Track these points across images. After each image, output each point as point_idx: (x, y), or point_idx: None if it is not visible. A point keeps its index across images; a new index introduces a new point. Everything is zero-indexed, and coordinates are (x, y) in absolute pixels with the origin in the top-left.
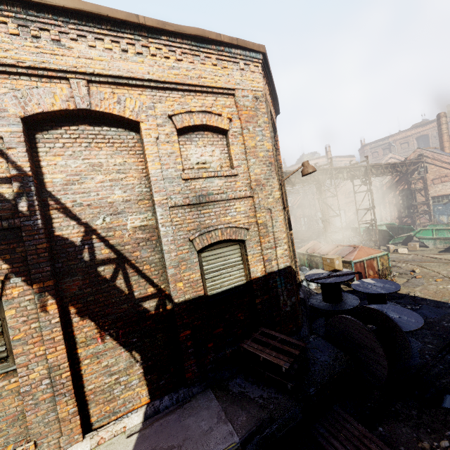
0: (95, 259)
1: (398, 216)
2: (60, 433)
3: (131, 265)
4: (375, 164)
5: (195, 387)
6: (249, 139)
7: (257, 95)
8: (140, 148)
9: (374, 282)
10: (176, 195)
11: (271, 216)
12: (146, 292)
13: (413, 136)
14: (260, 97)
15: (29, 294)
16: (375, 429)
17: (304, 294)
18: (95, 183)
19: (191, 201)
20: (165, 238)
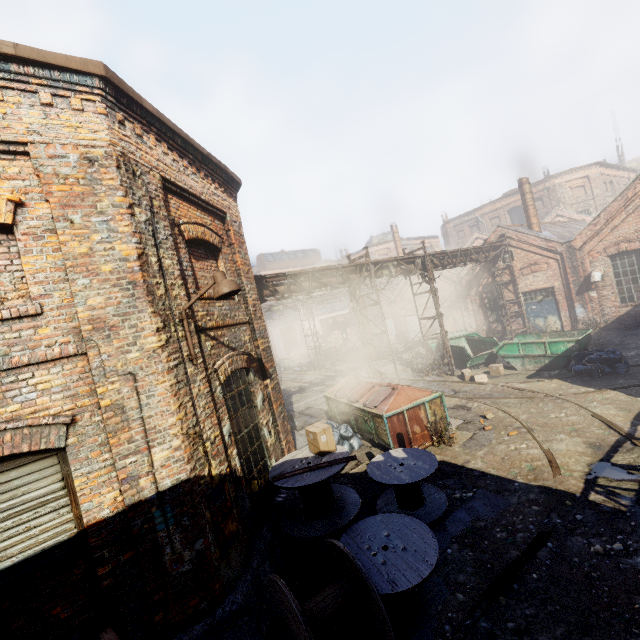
0: None
1: (485, 321)
2: None
3: None
4: (437, 253)
5: None
6: (72, 240)
7: (93, 154)
8: None
9: (404, 456)
10: None
11: (135, 387)
12: None
13: (504, 209)
14: (102, 158)
15: None
16: None
17: (290, 492)
18: None
19: None
20: None
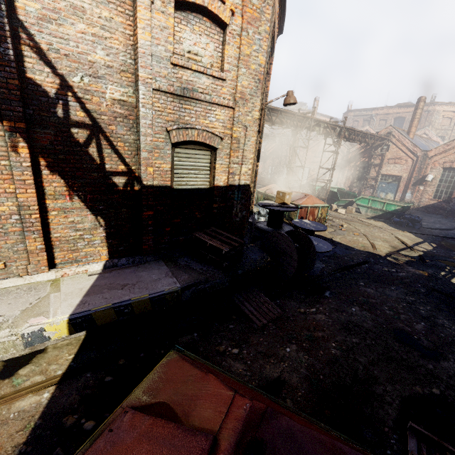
0: (70, 118)
1: (350, 184)
2: (27, 262)
3: (105, 137)
4: (350, 128)
5: (150, 256)
6: (246, 44)
7: None
8: (131, 8)
9: (310, 222)
10: (161, 78)
11: (245, 133)
12: (117, 168)
13: (393, 115)
14: None
15: None
16: (274, 301)
17: (253, 220)
18: (75, 31)
19: (175, 91)
20: (144, 120)
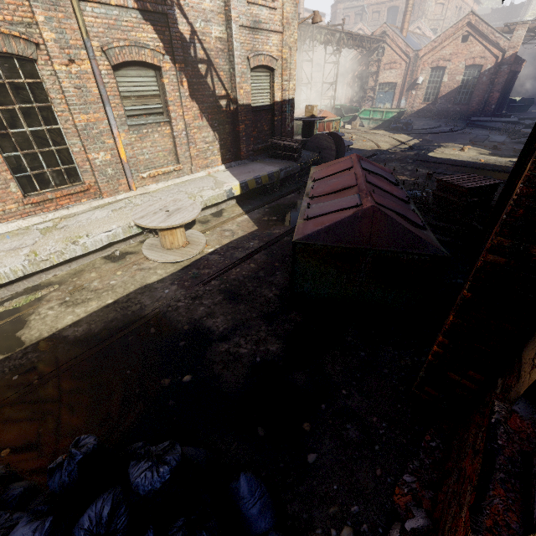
0: (197, 57)
1: (350, 100)
2: (191, 165)
3: (214, 69)
4: (348, 32)
5: (246, 160)
6: None
7: None
8: None
9: None
10: (242, 15)
11: (290, 54)
12: (221, 93)
13: (386, 5)
14: None
15: (173, 71)
16: None
17: None
18: None
19: (251, 25)
20: (236, 52)
